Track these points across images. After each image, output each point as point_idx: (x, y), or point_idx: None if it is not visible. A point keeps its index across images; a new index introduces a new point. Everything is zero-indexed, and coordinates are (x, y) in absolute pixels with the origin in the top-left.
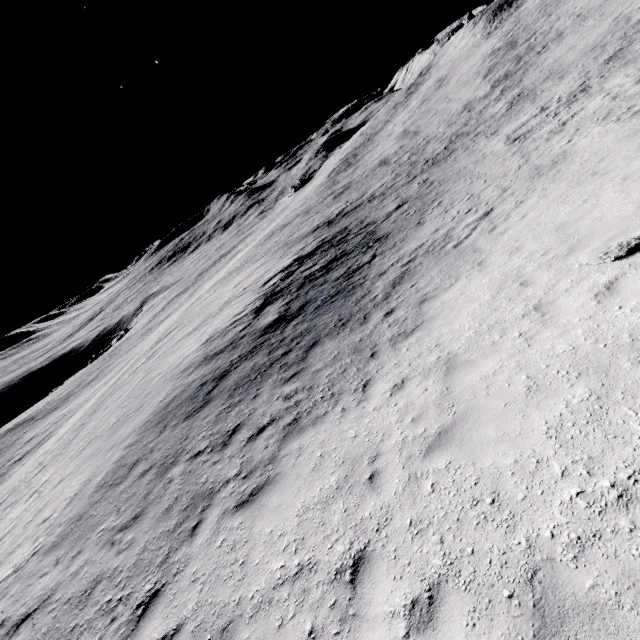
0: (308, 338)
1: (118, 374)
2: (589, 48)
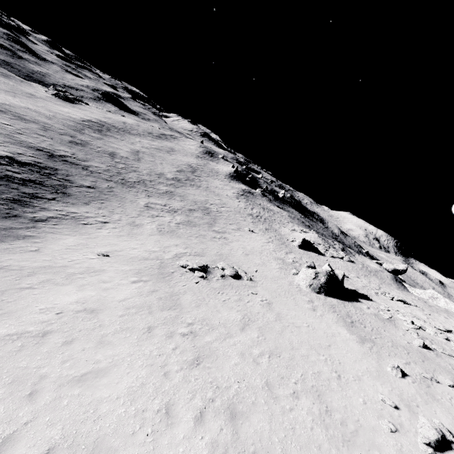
0: None
1: None
2: (195, 200)
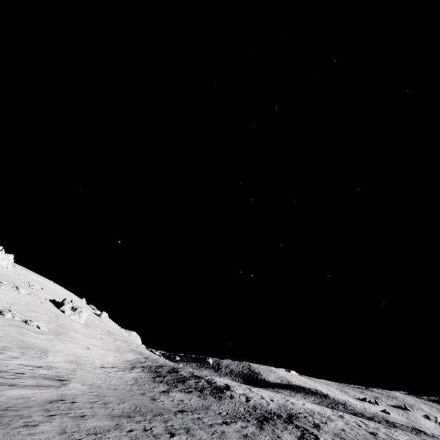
0: (153, 367)
1: None
2: None
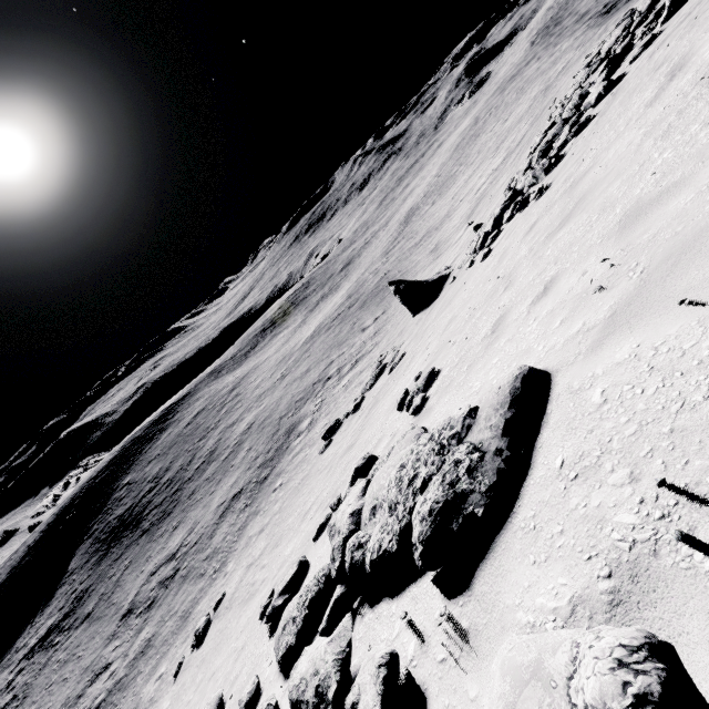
0: None
1: (431, 172)
2: None
